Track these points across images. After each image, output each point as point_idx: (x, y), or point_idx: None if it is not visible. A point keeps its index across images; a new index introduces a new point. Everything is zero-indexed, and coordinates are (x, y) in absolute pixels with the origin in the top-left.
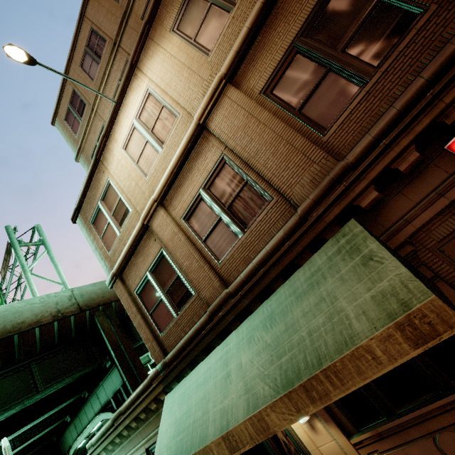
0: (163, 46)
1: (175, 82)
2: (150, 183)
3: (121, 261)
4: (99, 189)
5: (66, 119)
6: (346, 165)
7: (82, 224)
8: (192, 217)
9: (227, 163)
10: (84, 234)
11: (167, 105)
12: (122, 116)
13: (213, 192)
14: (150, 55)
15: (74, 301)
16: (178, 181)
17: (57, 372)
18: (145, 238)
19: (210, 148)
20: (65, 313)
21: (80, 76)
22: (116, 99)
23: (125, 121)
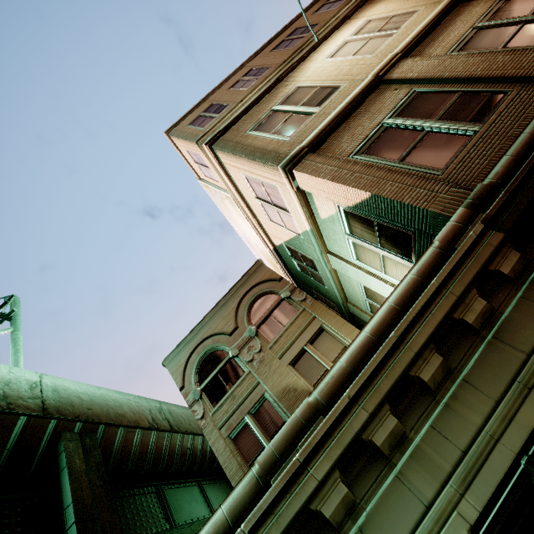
0: (385, 0)
1: (408, 3)
2: (380, 55)
3: (324, 126)
4: (273, 100)
5: (191, 124)
6: None
7: (225, 142)
8: (466, 46)
9: (509, 0)
10: (227, 149)
11: (399, 14)
12: (325, 46)
13: (497, 19)
14: (367, 9)
15: (38, 392)
16: (427, 40)
17: None
18: (371, 98)
19: (474, 6)
20: (14, 405)
21: (226, 93)
22: (320, 38)
23: (330, 46)
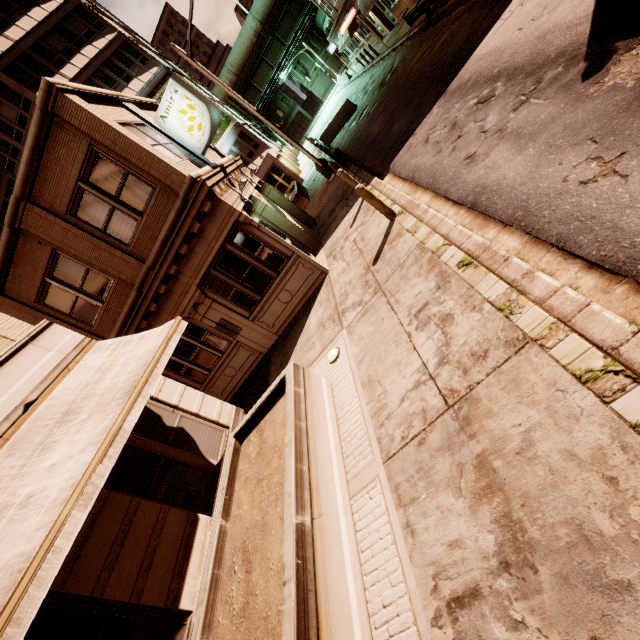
0: None
1: None
2: None
3: None
4: None
5: None
6: (344, 3)
7: None
8: None
9: None
10: None
11: None
12: None
13: None
14: None
15: None
16: None
17: (301, 7)
18: None
19: None
20: None
21: None
22: None
23: None
